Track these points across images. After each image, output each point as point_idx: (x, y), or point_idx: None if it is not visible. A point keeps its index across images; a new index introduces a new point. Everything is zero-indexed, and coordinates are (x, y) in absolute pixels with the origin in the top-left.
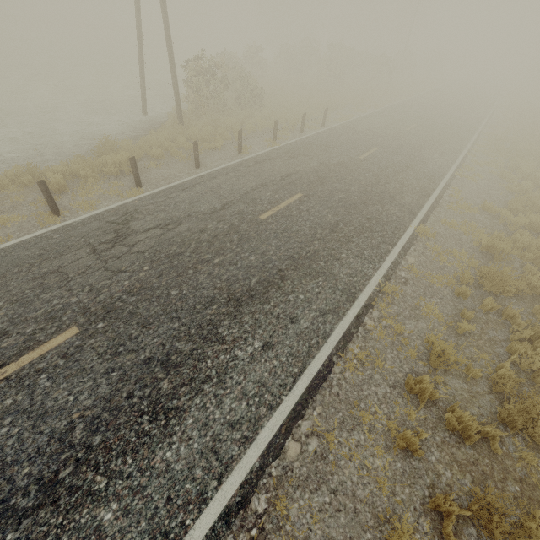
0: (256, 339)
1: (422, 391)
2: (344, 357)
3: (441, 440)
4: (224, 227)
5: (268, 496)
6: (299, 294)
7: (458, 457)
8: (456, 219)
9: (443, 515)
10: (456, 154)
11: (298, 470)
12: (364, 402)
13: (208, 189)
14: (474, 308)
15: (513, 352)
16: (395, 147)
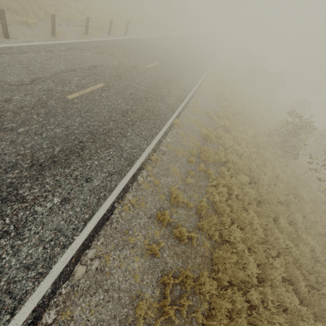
0: (55, 196)
1: (164, 219)
2: (122, 203)
3: (170, 244)
4: (32, 100)
5: (58, 309)
6: (94, 160)
7: (177, 251)
8: (193, 117)
9: (166, 284)
10: (199, 78)
11: (83, 284)
12: (131, 230)
13: (17, 61)
14: (195, 169)
15: (208, 192)
16: (169, 64)
